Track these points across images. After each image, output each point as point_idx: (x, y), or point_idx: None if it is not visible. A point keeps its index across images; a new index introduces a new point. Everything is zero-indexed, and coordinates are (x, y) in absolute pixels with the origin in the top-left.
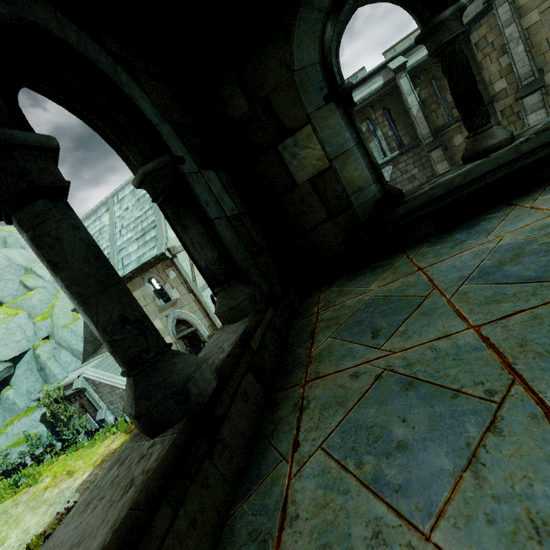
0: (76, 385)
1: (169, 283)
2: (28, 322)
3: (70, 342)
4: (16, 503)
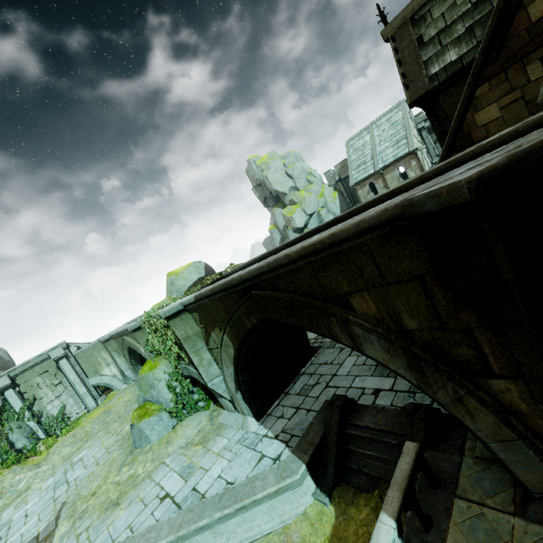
0: None
1: (410, 168)
2: (315, 198)
3: (334, 210)
4: None
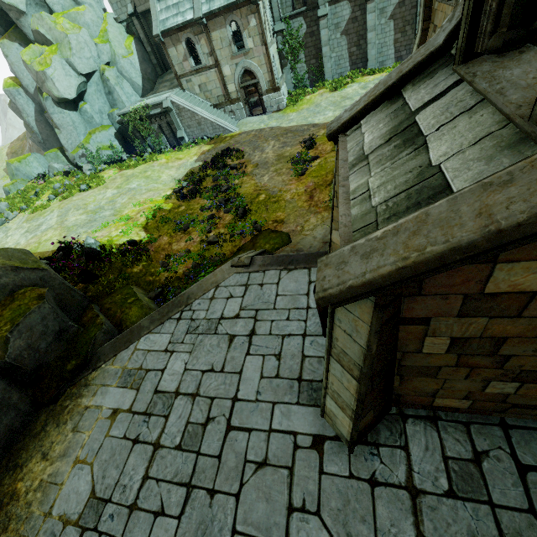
0: (167, 104)
1: (248, 31)
2: (91, 41)
3: (130, 74)
4: (152, 166)
